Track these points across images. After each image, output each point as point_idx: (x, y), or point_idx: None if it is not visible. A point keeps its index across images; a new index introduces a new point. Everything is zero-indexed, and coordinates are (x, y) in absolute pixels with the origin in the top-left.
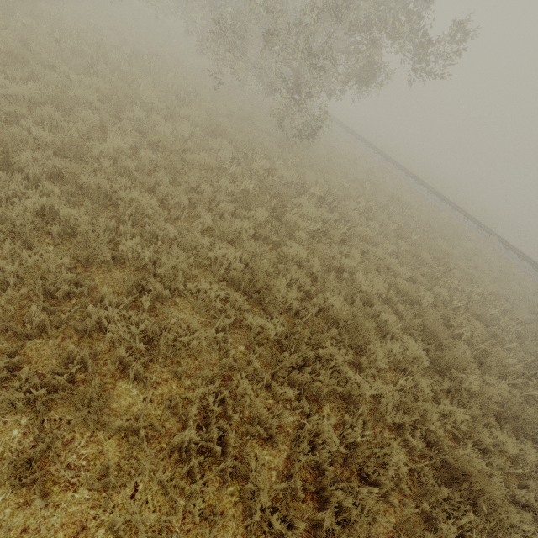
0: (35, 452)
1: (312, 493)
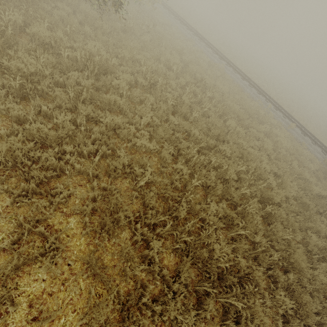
0: None
1: None
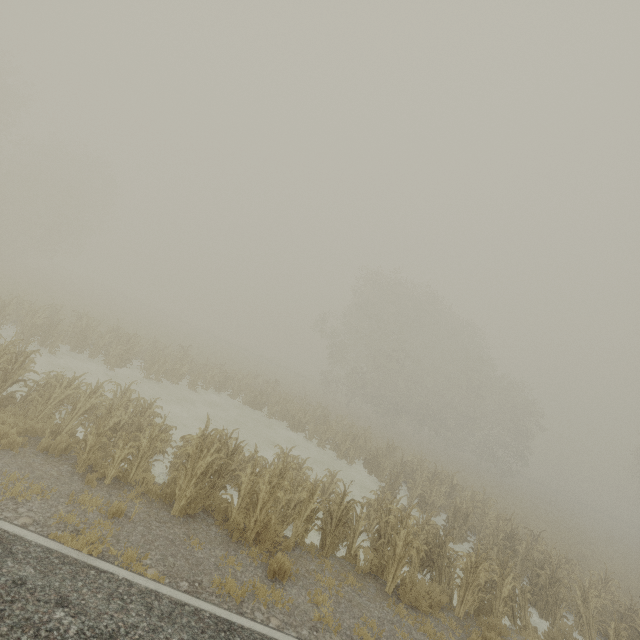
0: None
1: None
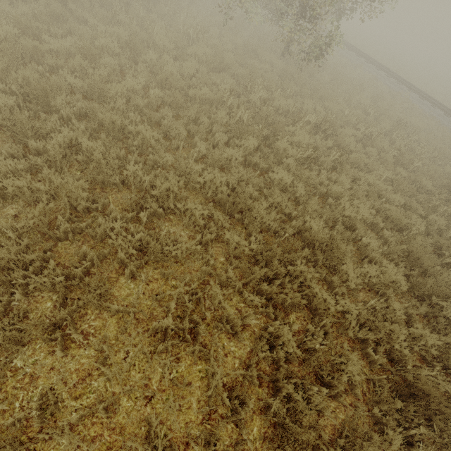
0: (57, 319)
1: (268, 382)
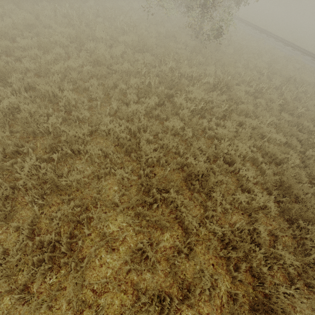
0: None
1: (134, 290)
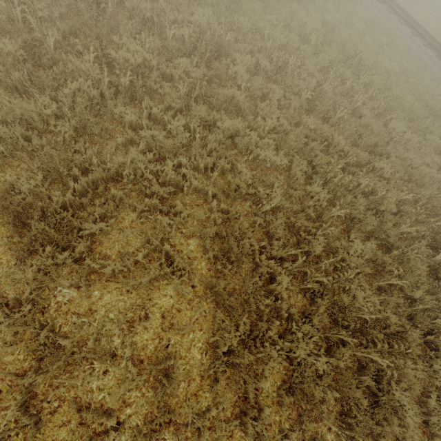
0: None
1: None
